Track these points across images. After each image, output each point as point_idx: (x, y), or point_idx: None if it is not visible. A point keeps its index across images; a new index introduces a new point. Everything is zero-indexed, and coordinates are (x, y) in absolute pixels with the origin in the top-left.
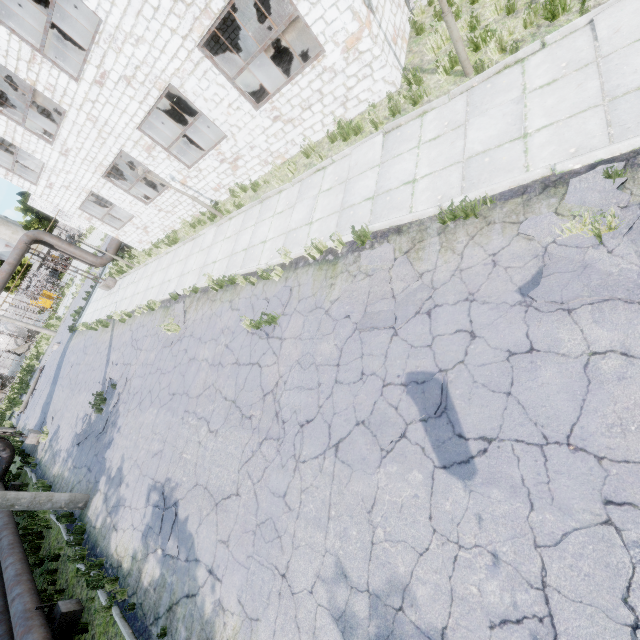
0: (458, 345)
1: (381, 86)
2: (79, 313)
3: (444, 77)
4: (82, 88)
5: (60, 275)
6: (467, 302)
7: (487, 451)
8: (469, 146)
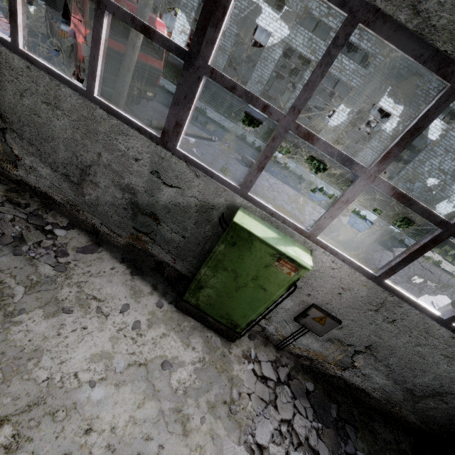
0: None
1: None
2: None
3: None
4: None
5: None
6: None
7: None
8: None
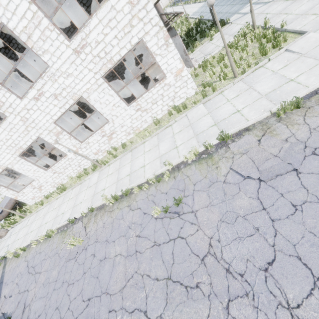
0: None
1: (190, 90)
2: None
3: (223, 81)
4: (23, 102)
5: None
6: None
7: None
8: (262, 91)
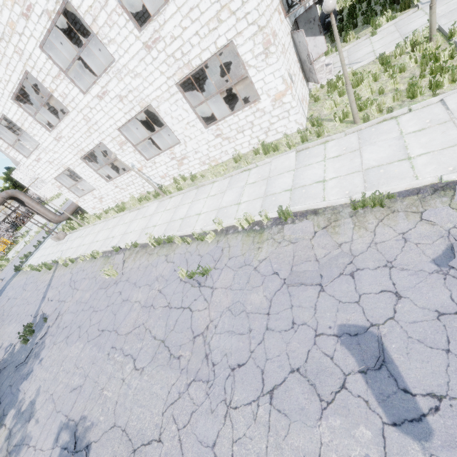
0: (385, 303)
1: (293, 125)
2: (27, 257)
3: (338, 123)
4: (86, 98)
5: (18, 228)
6: (386, 268)
7: (439, 409)
8: (366, 162)
